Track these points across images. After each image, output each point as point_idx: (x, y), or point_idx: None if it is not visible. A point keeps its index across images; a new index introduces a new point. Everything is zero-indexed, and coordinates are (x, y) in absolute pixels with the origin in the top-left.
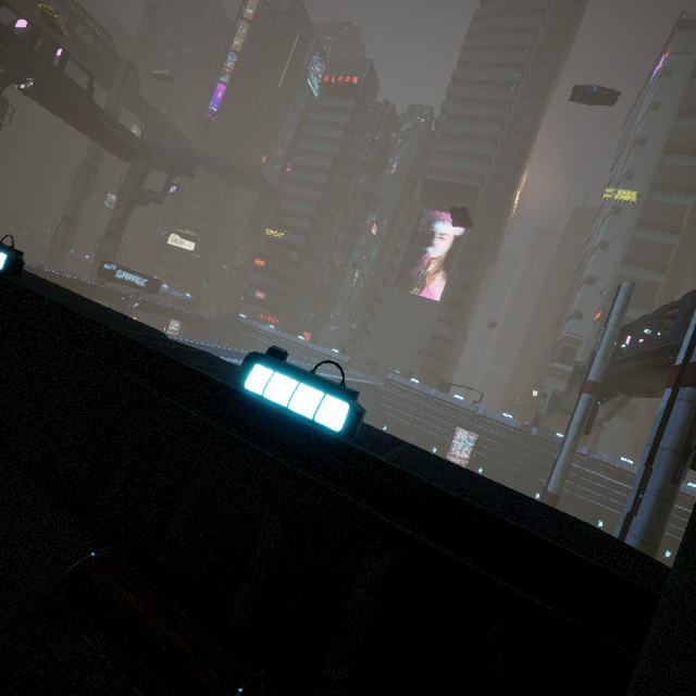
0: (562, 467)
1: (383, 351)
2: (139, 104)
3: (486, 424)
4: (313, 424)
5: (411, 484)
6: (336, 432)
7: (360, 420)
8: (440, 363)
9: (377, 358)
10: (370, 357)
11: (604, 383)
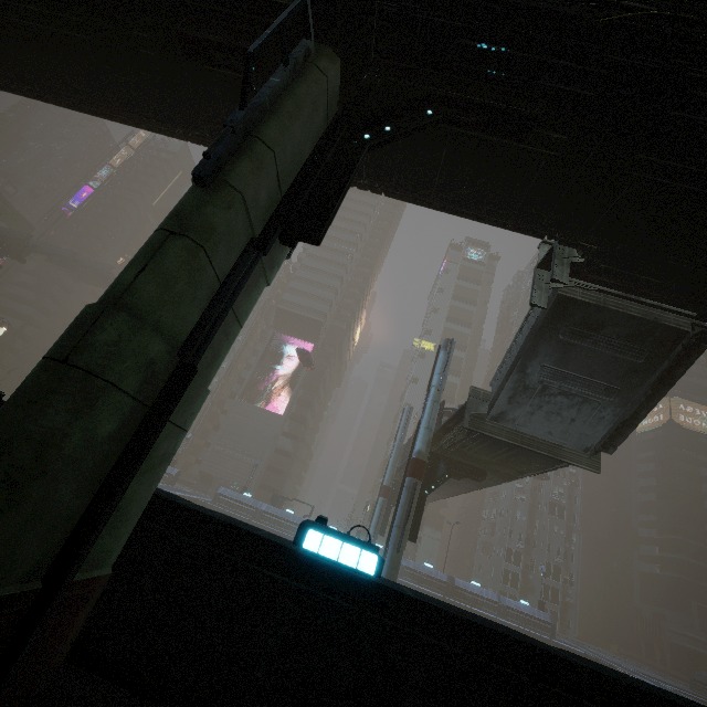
0: None
1: (221, 465)
2: None
3: None
4: None
5: None
6: None
7: None
8: (280, 478)
9: (214, 472)
10: (206, 471)
11: (394, 487)
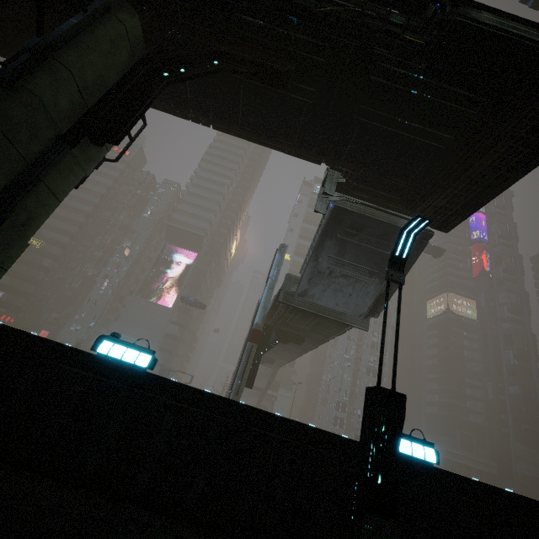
0: None
1: None
2: None
3: None
4: None
5: None
6: None
7: None
8: (169, 356)
9: None
10: None
11: None
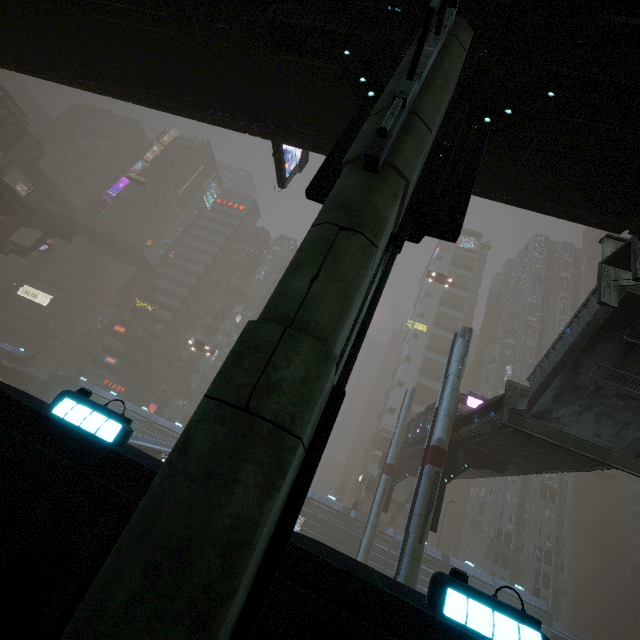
0: (366, 545)
1: None
2: (35, 171)
3: (313, 506)
4: (95, 438)
5: (146, 473)
6: (109, 442)
7: (128, 436)
8: None
9: None
10: None
11: (397, 465)
